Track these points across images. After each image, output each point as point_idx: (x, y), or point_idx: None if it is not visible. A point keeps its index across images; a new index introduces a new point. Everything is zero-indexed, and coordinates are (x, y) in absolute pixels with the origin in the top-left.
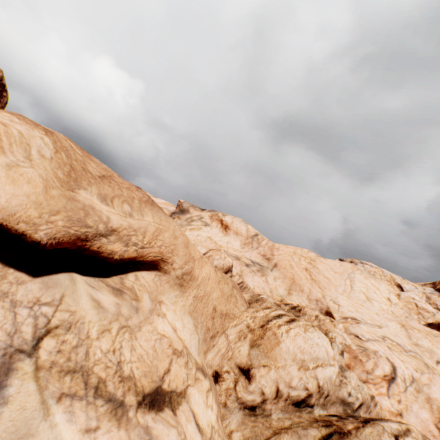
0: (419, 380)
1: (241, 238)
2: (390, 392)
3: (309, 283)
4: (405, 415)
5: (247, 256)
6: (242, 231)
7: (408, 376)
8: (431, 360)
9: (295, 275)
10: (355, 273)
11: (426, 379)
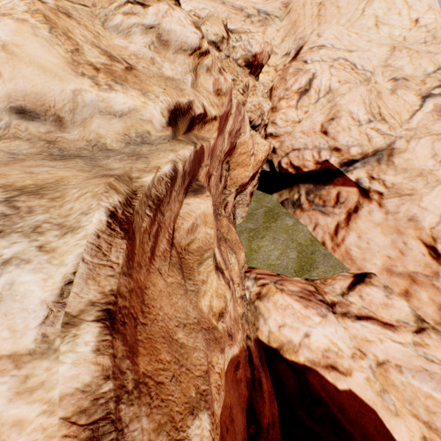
0: (336, 91)
1: None
2: (299, 105)
3: (310, 22)
4: (303, 122)
5: (260, 7)
6: None
7: (325, 88)
8: (386, 79)
9: (301, 16)
10: None
11: (346, 89)
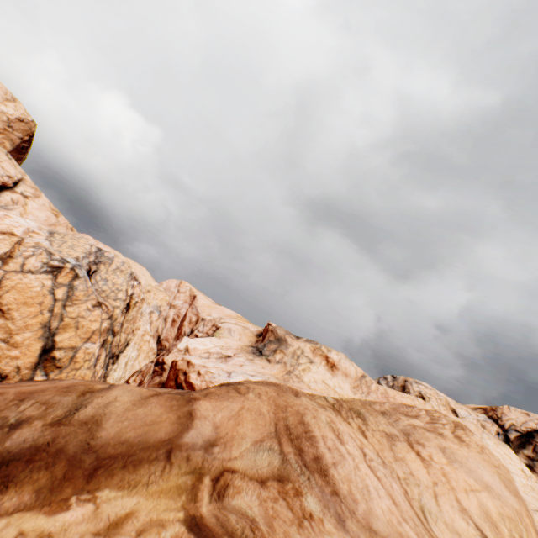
0: None
1: (350, 380)
2: None
3: None
4: None
5: None
6: (351, 372)
7: None
8: None
9: None
10: (484, 437)
11: None
